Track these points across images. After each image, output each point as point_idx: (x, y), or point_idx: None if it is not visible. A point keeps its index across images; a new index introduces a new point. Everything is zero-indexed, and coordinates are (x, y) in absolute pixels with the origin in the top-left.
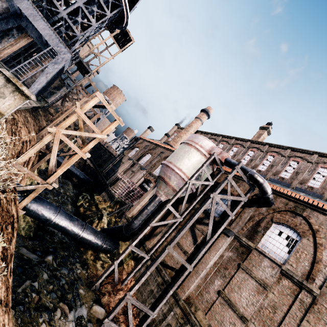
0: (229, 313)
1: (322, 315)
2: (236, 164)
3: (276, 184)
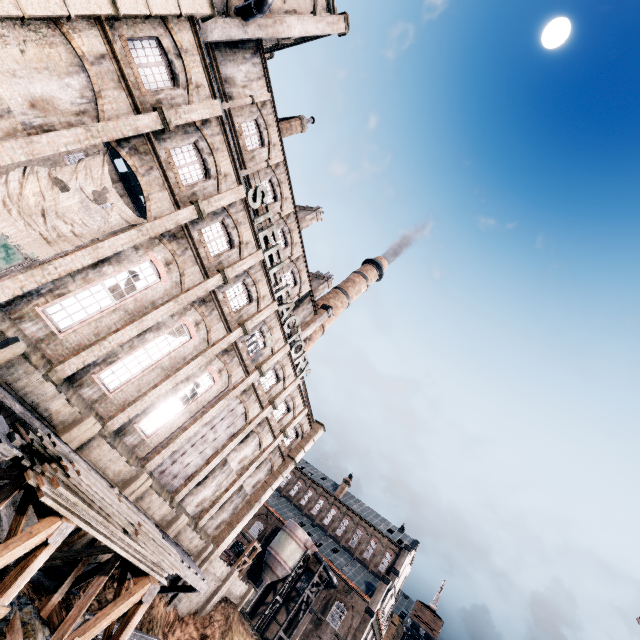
0: None
1: None
2: (321, 559)
3: (345, 553)
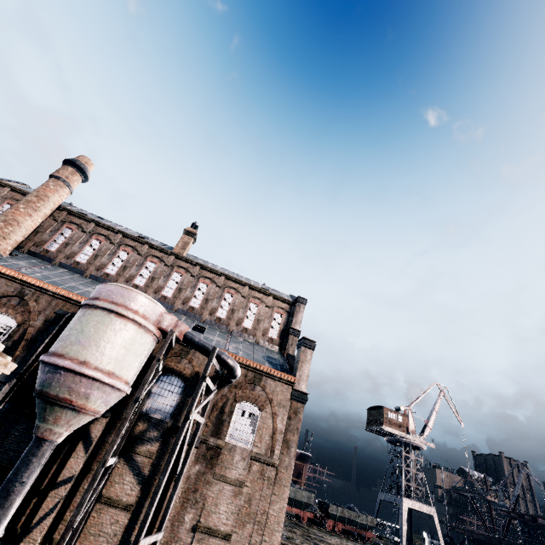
0: (211, 544)
1: (282, 481)
2: (204, 344)
3: (215, 329)
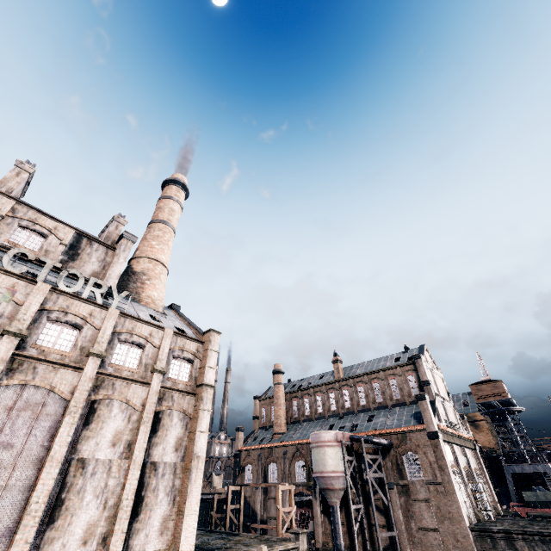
0: (430, 536)
1: (449, 491)
2: (358, 438)
3: (380, 412)
